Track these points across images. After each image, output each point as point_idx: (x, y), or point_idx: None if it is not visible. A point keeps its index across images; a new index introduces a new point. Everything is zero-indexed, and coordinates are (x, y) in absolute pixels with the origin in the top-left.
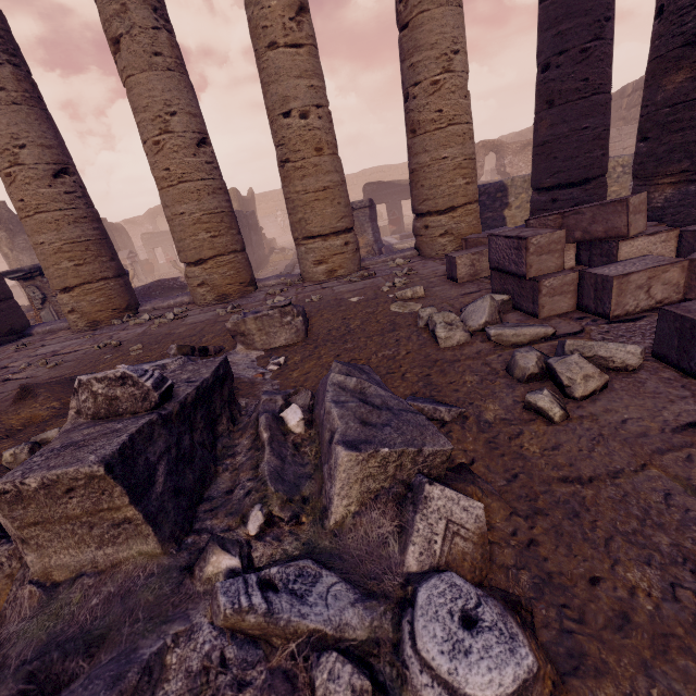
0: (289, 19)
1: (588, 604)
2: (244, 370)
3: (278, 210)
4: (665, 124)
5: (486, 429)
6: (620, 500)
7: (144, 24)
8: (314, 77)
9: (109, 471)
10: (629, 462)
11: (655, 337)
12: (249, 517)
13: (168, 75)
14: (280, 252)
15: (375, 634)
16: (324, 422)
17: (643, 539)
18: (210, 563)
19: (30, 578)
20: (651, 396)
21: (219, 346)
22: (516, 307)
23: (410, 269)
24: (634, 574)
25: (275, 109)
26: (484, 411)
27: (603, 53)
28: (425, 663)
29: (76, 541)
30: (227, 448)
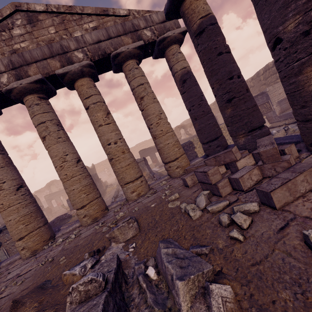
0: (105, 117)
1: None
2: (119, 255)
3: (105, 168)
4: (231, 122)
5: (221, 252)
6: (271, 267)
7: (54, 130)
8: (116, 131)
9: None
10: (268, 250)
11: (259, 198)
12: None
13: (64, 143)
14: (110, 186)
15: None
16: (166, 271)
17: (282, 280)
18: None
19: None
20: (266, 220)
21: (103, 246)
22: (213, 194)
23: (169, 185)
24: (283, 294)
25: (105, 143)
26: (218, 244)
27: (205, 104)
28: None
29: None
30: (129, 297)
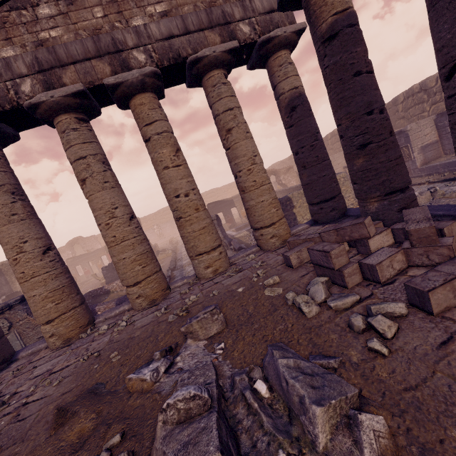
0: (173, 155)
1: (444, 454)
2: (203, 358)
3: (154, 225)
4: (362, 178)
5: (357, 367)
6: (432, 394)
7: (99, 170)
8: (189, 177)
9: (222, 453)
10: (427, 372)
11: (407, 296)
12: None
13: (112, 190)
14: (163, 253)
15: None
16: (290, 390)
17: (450, 413)
18: None
19: None
20: (420, 330)
21: (176, 343)
22: (333, 283)
23: (261, 261)
24: (454, 432)
25: (171, 194)
26: (351, 356)
27: (320, 145)
28: None
29: None
30: (232, 418)
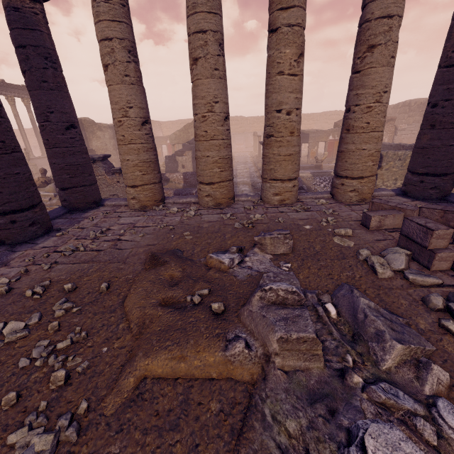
0: (294, 60)
1: None
2: (270, 267)
3: None
4: None
5: (423, 333)
6: None
7: (213, 53)
8: (299, 93)
9: (316, 336)
10: None
11: None
12: (346, 358)
13: (219, 81)
14: None
15: (426, 414)
16: (366, 322)
17: None
18: (353, 377)
19: (276, 367)
20: None
21: (244, 246)
22: (414, 259)
23: (333, 210)
24: None
25: (273, 107)
26: (418, 323)
27: None
28: (448, 426)
29: (297, 358)
30: None
